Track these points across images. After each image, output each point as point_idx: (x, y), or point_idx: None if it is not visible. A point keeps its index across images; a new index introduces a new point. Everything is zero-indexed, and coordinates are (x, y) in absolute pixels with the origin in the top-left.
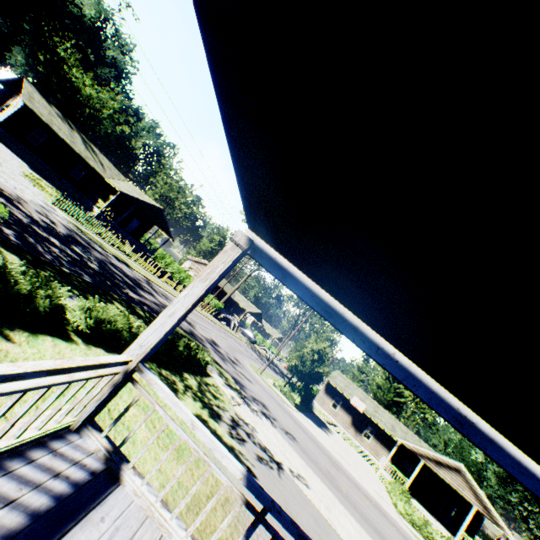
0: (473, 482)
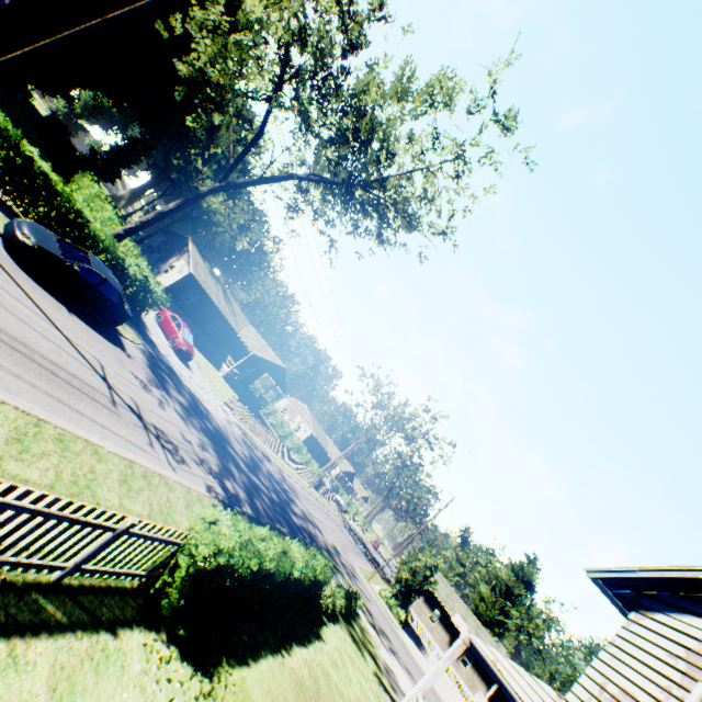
0: None
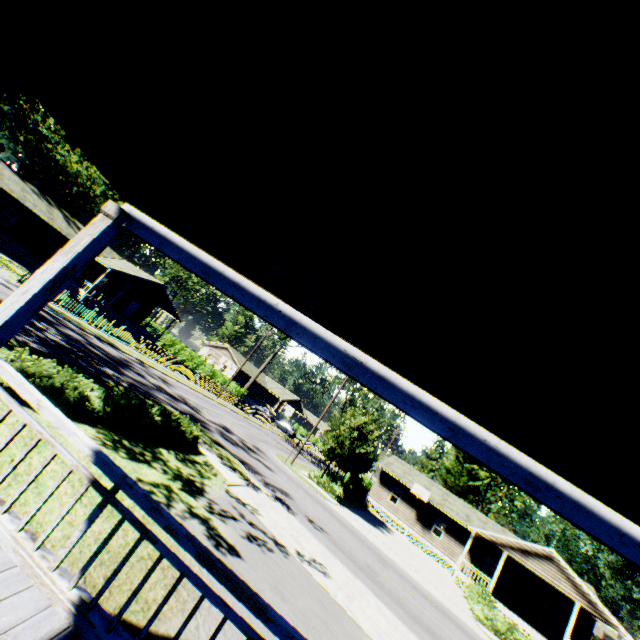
0: (570, 570)
